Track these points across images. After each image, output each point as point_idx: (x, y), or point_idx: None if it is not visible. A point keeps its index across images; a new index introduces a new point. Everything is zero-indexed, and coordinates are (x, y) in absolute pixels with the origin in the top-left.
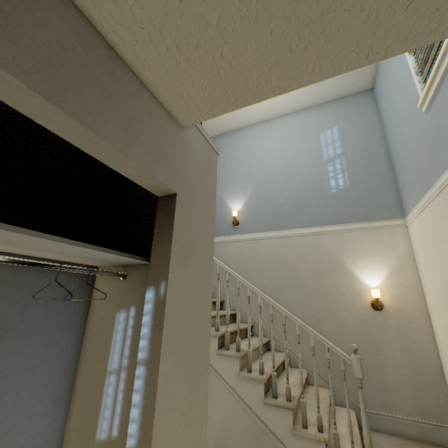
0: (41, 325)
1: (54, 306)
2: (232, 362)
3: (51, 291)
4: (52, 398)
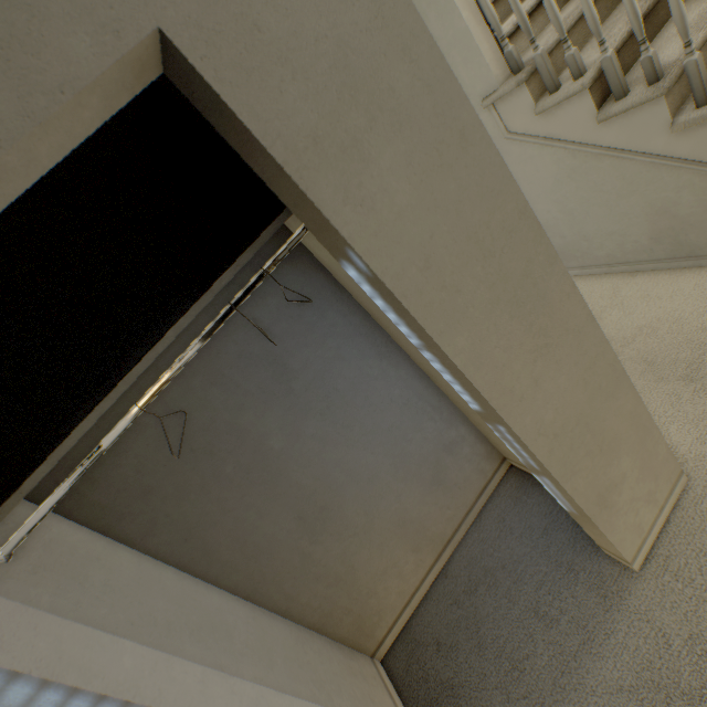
0: (302, 330)
1: (291, 307)
2: (643, 115)
3: (271, 300)
4: (379, 358)
